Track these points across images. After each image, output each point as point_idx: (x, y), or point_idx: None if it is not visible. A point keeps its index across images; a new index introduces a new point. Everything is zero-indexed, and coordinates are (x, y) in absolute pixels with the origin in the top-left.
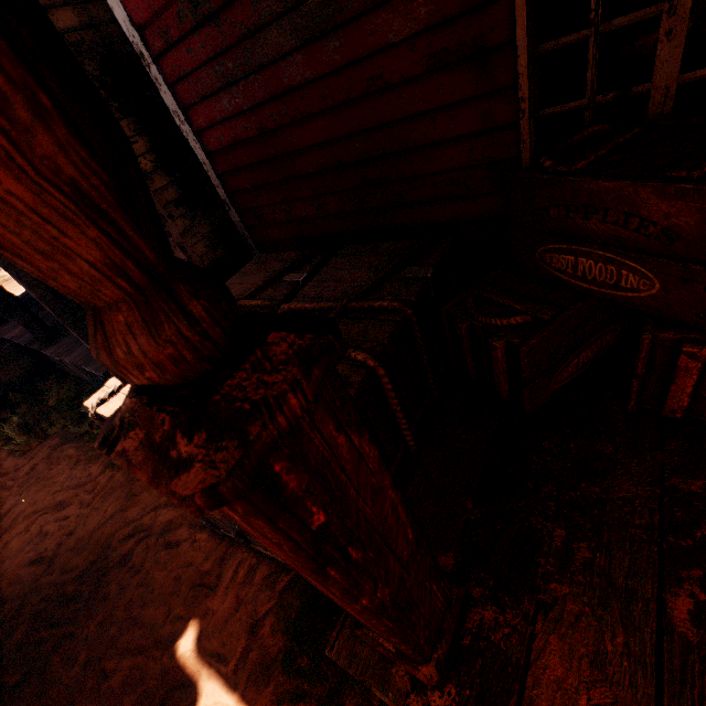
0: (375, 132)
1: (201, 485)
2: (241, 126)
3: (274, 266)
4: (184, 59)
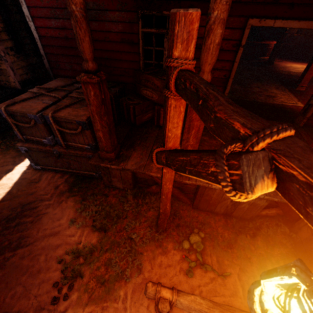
0: (105, 51)
1: (97, 80)
2: (57, 32)
3: (68, 81)
4: (38, 2)
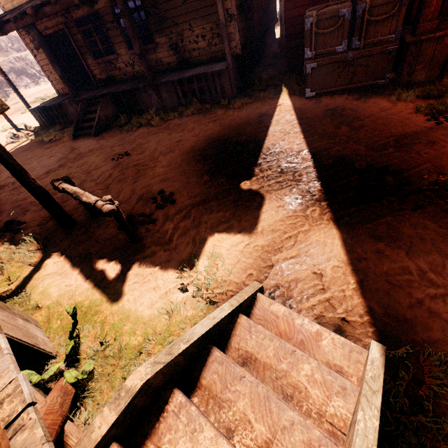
0: None
1: None
2: None
3: None
4: None
